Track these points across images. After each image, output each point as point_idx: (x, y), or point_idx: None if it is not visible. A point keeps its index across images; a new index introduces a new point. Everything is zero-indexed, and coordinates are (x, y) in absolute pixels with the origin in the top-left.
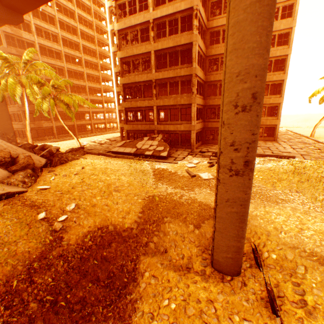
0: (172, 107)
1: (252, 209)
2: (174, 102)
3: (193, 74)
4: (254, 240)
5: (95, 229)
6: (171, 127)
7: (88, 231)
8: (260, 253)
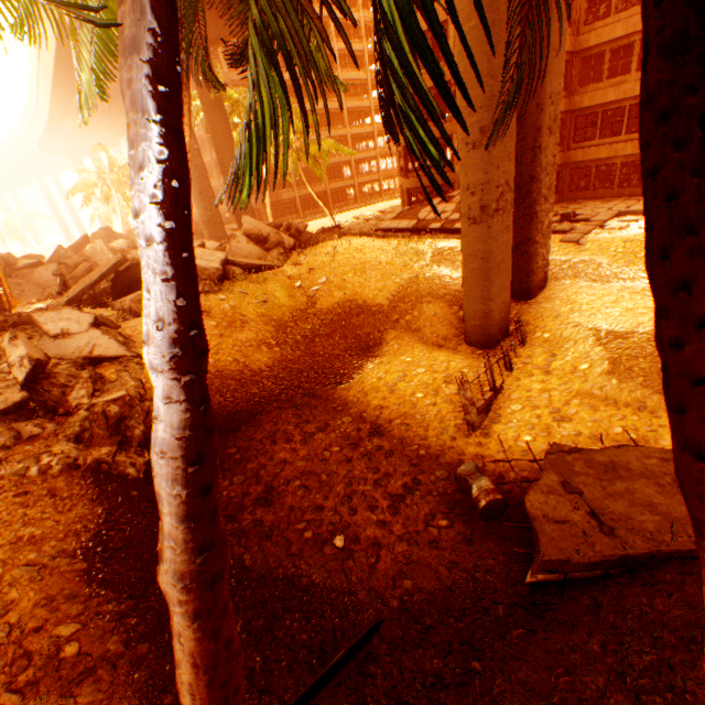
0: None
1: (557, 291)
2: None
3: None
4: (534, 323)
5: (344, 301)
6: None
7: (338, 301)
8: (533, 334)
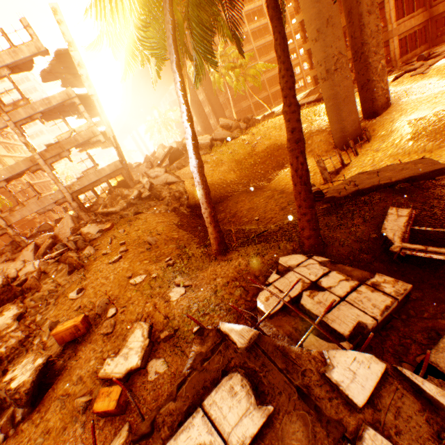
0: None
1: (396, 107)
2: None
3: None
4: (377, 129)
5: (270, 145)
6: None
7: (267, 146)
8: (375, 135)
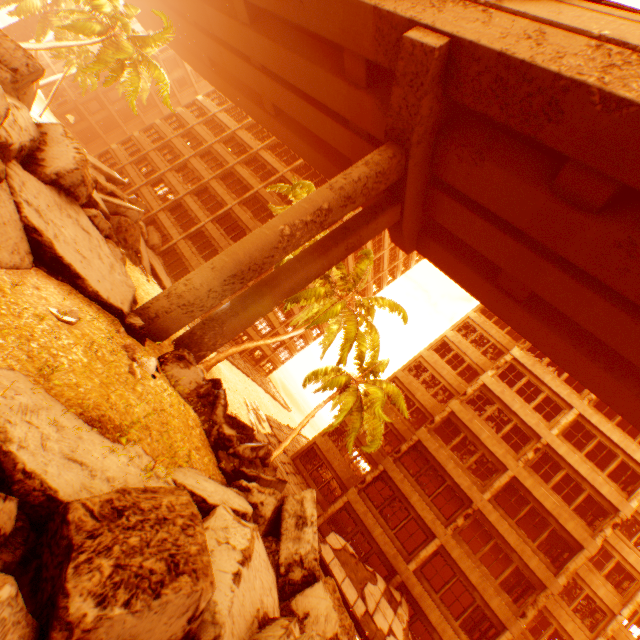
0: (466, 581)
1: None
2: (480, 583)
3: (548, 587)
4: None
5: None
6: (434, 614)
7: None
8: None
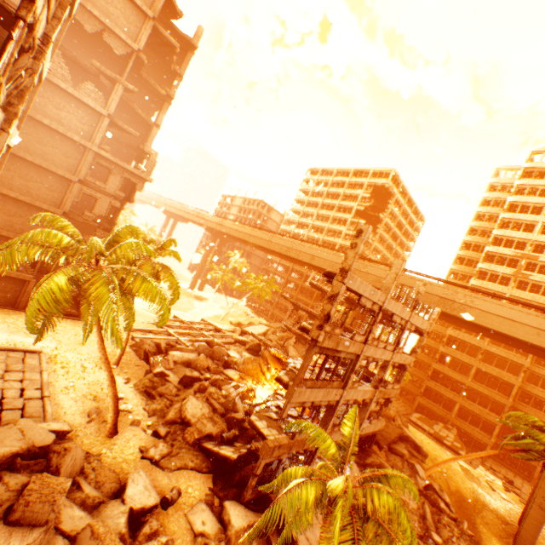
0: (475, 413)
1: (539, 537)
2: (480, 412)
3: (506, 404)
4: None
5: (456, 489)
6: (468, 429)
7: (455, 488)
8: None
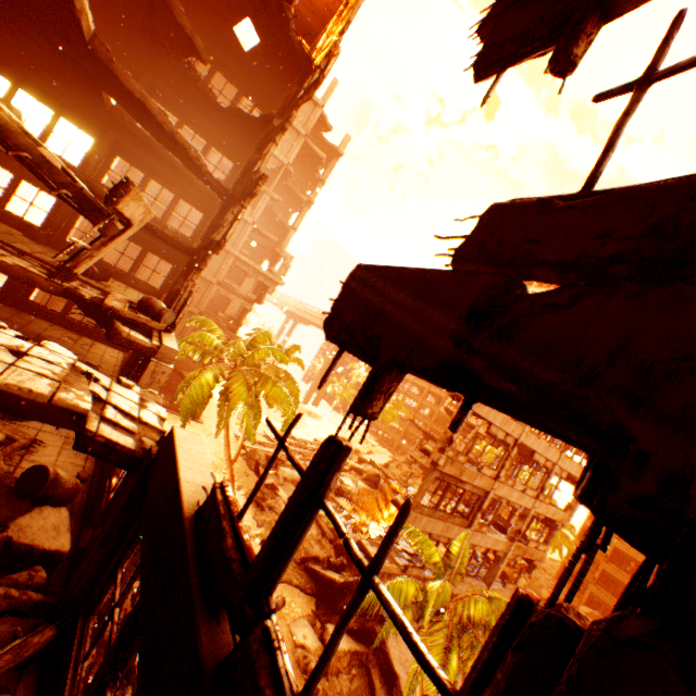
0: None
1: None
2: None
3: None
4: None
5: None
6: None
7: None
8: None
